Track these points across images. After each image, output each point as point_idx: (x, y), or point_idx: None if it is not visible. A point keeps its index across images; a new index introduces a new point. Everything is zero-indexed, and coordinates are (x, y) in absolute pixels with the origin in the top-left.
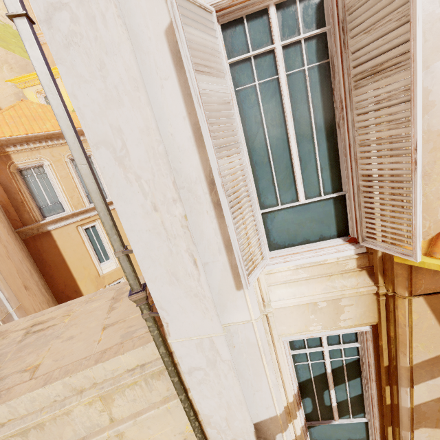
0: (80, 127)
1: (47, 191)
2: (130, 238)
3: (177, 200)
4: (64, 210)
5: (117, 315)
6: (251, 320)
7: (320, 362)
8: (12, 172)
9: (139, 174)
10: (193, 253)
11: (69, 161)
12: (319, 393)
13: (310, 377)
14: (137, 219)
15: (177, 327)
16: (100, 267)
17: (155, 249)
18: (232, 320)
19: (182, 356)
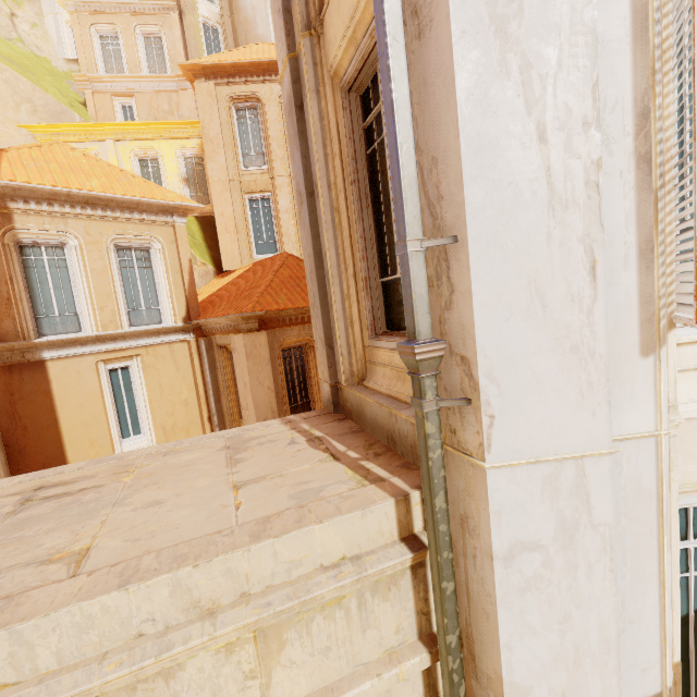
0: (148, 198)
1: (59, 290)
2: (469, 198)
3: (592, 124)
4: (81, 330)
5: (255, 468)
6: (659, 431)
7: None
8: (7, 244)
9: (530, 59)
10: (594, 246)
11: (112, 248)
12: None
13: (686, 613)
14: (497, 155)
15: (511, 429)
16: (121, 446)
17: (515, 229)
18: (615, 428)
19: (503, 510)
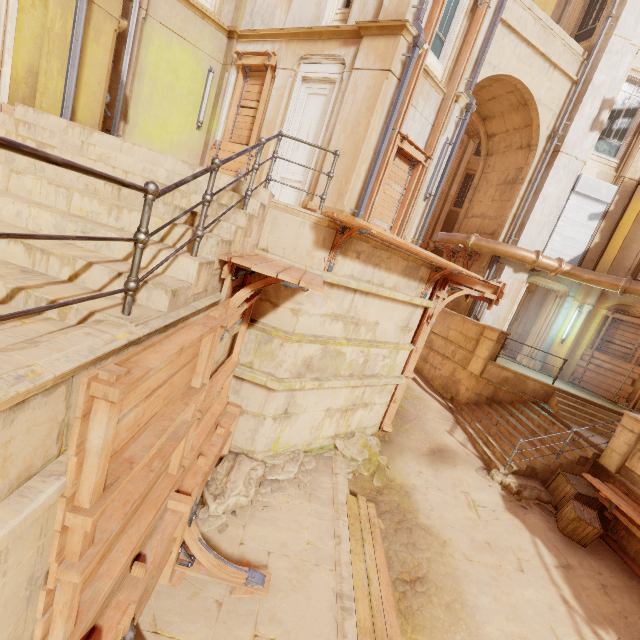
0: None
1: None
2: None
3: None
4: None
5: None
6: (637, 46)
7: (625, 102)
8: None
9: None
10: None
11: None
12: (613, 120)
13: (616, 109)
14: None
15: (619, 30)
16: None
17: None
18: (631, 42)
19: (610, 44)
